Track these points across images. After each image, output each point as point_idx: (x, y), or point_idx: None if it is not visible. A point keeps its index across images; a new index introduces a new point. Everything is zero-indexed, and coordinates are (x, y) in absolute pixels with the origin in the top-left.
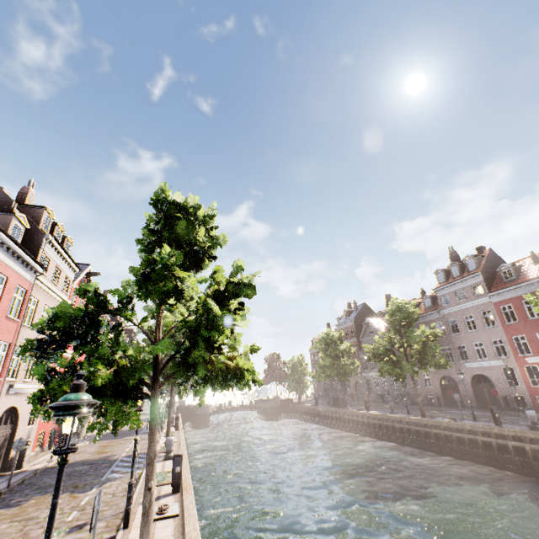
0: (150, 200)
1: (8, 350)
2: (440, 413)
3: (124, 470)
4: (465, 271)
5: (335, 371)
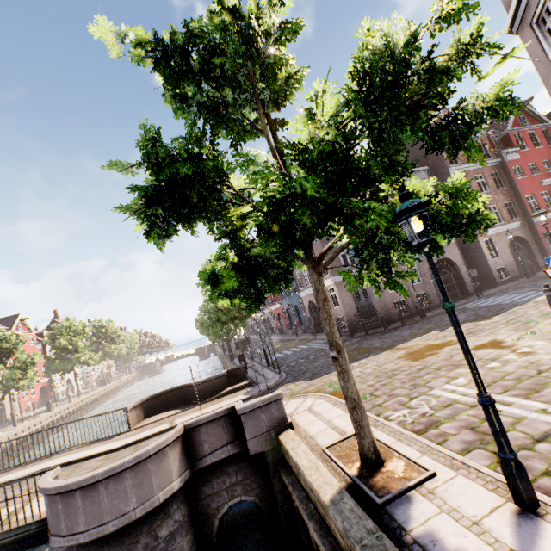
0: None
1: None
2: None
3: None
4: None
5: None
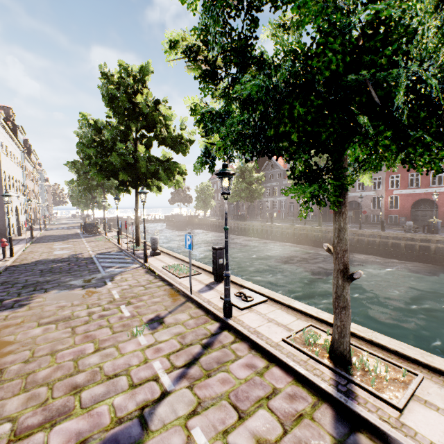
0: None
1: None
2: (323, 225)
3: (116, 265)
4: None
5: (247, 195)
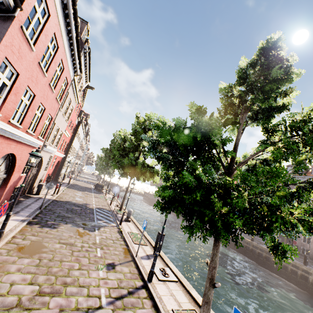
0: (263, 44)
1: (50, 122)
2: (257, 240)
3: (104, 220)
4: (308, 172)
5: None
